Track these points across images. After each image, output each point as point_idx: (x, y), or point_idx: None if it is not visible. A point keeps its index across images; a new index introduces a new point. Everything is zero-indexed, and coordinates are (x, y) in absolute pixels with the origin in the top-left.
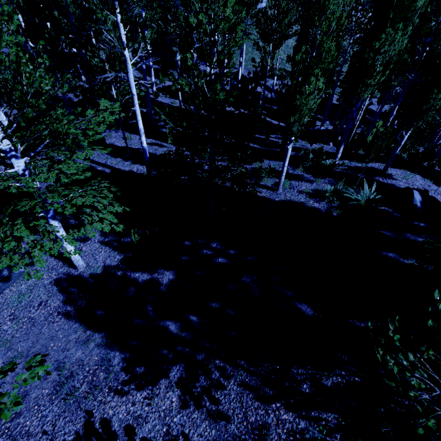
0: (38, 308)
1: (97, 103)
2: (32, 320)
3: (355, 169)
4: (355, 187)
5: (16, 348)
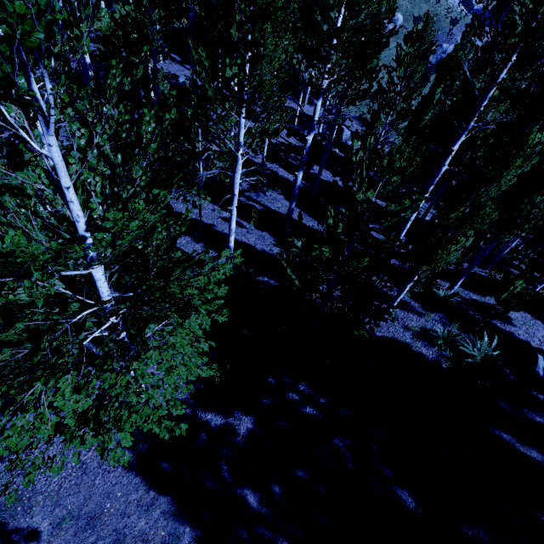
0: (90, 448)
1: (164, 151)
2: (83, 466)
3: (471, 304)
4: (472, 337)
5: (64, 504)
